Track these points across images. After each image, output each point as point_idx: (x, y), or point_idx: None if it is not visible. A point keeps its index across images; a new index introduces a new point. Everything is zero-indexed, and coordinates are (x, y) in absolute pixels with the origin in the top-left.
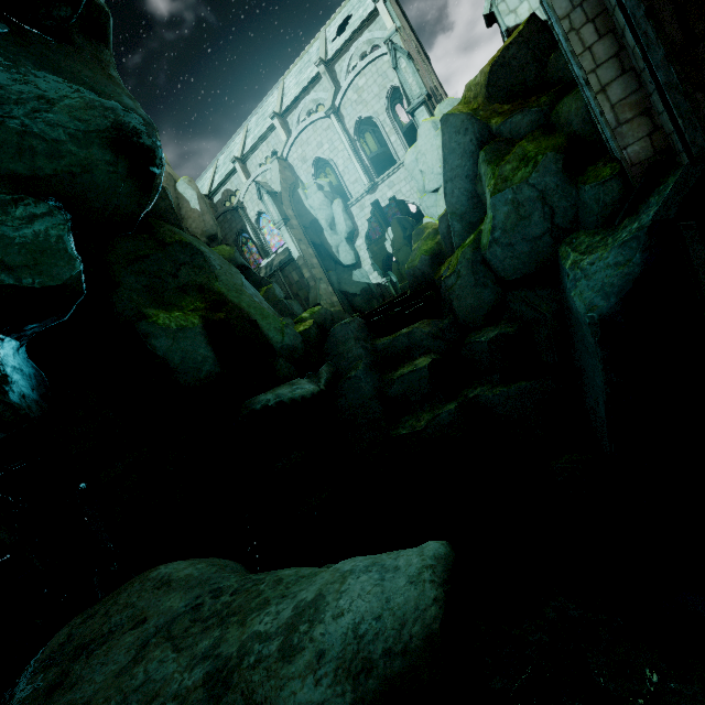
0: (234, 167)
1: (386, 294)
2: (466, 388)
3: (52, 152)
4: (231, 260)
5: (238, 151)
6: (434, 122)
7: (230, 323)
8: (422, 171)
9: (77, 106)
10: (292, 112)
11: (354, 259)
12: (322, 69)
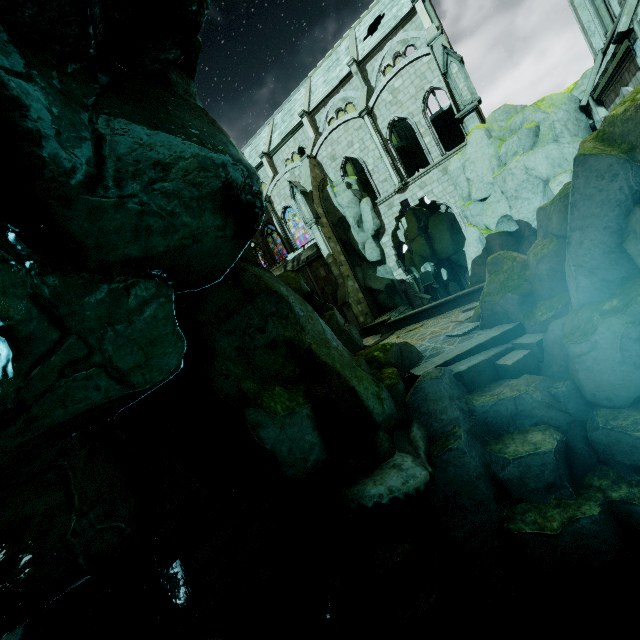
0: (261, 162)
1: (409, 291)
2: (594, 474)
3: (167, 228)
4: (298, 290)
5: (265, 146)
6: (487, 130)
7: (334, 398)
8: (469, 179)
9: (190, 167)
10: (320, 110)
11: (379, 256)
12: (354, 69)
